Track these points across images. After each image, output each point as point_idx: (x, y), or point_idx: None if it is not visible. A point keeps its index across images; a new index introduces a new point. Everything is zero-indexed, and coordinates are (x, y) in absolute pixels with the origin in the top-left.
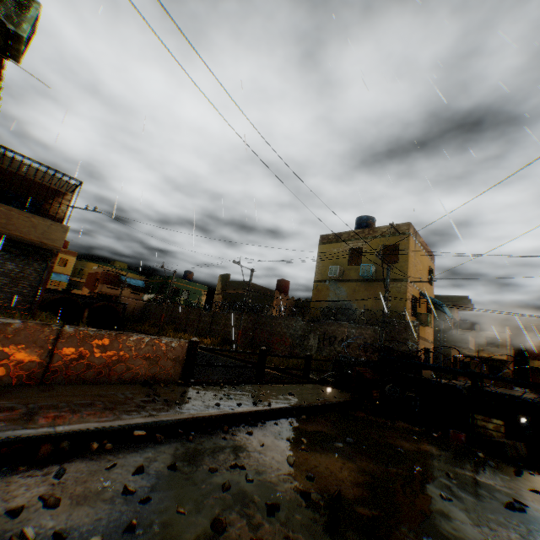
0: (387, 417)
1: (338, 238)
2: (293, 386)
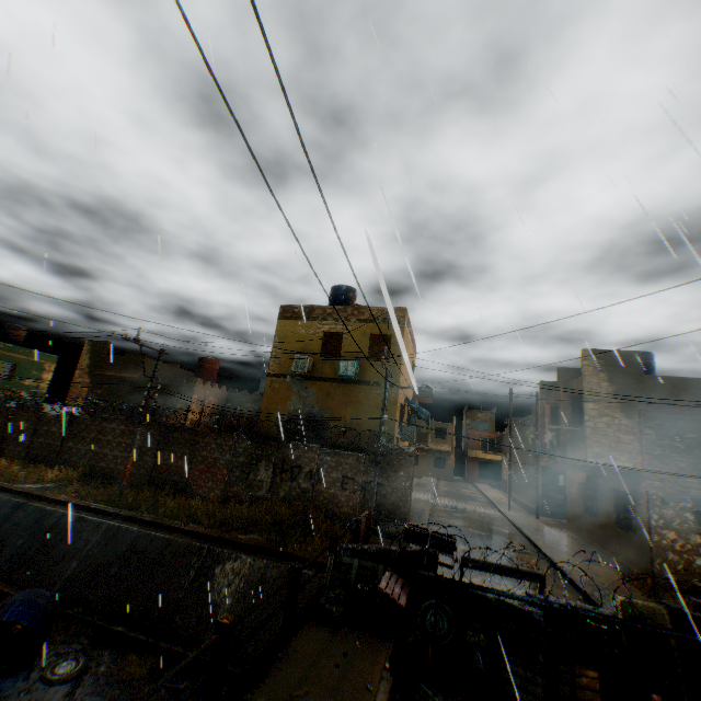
0: None
1: (309, 313)
2: (283, 676)
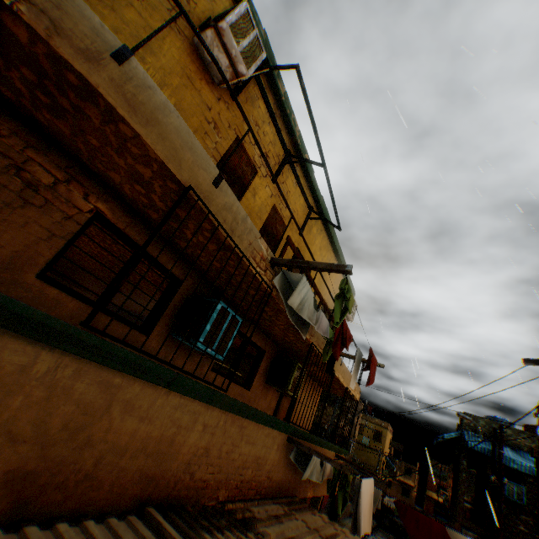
0: (387, 530)
1: None
2: None
